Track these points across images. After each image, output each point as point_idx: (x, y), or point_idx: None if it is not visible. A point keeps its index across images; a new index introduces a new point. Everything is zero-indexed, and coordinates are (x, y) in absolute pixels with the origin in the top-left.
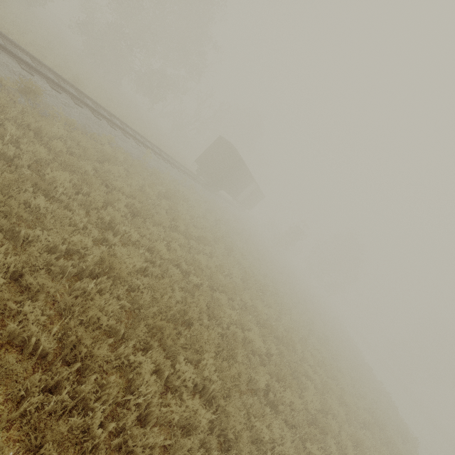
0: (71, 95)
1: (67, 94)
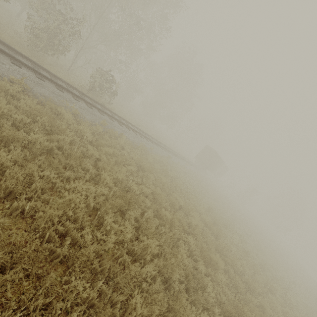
0: (167, 150)
1: (166, 150)
